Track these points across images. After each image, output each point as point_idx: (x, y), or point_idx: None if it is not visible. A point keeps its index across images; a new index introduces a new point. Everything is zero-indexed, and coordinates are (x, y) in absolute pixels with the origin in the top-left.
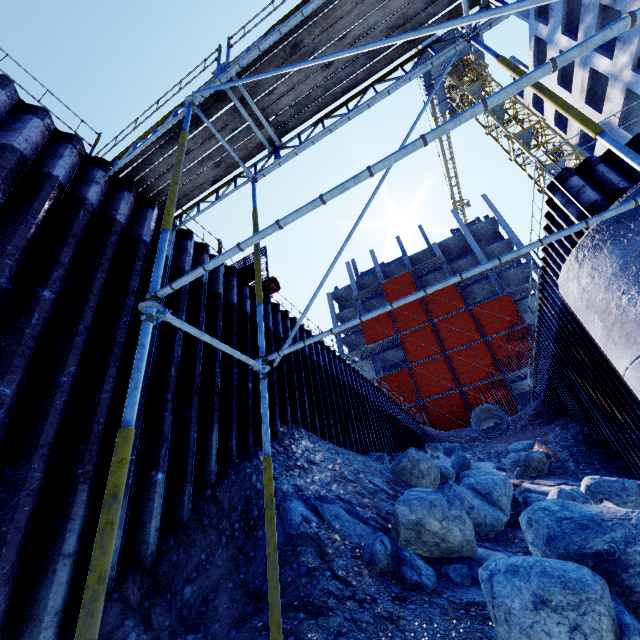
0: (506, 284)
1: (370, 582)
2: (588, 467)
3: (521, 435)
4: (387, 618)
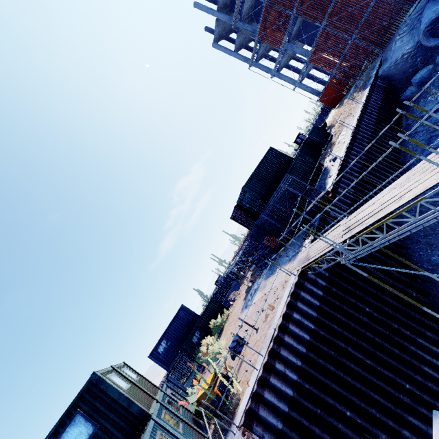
0: None
1: None
2: None
3: None
4: None
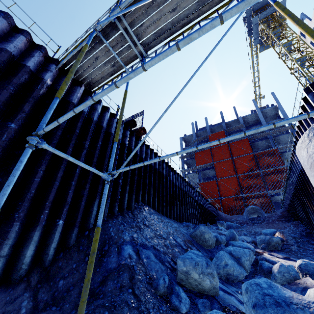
0: (277, 143)
1: (151, 300)
2: (305, 251)
3: (270, 225)
4: None
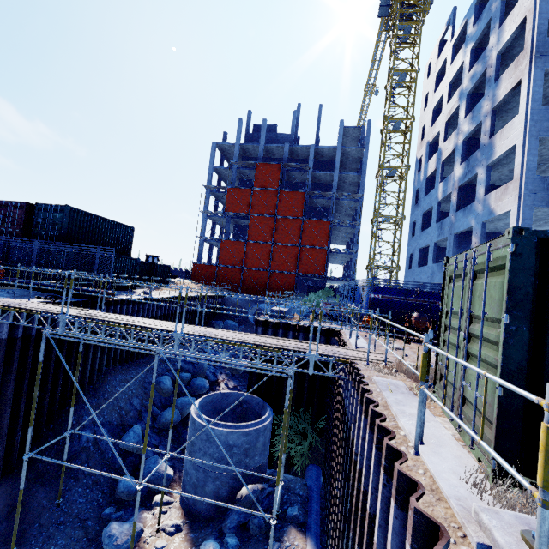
0: (341, 205)
1: (99, 467)
2: None
3: None
4: (96, 481)
